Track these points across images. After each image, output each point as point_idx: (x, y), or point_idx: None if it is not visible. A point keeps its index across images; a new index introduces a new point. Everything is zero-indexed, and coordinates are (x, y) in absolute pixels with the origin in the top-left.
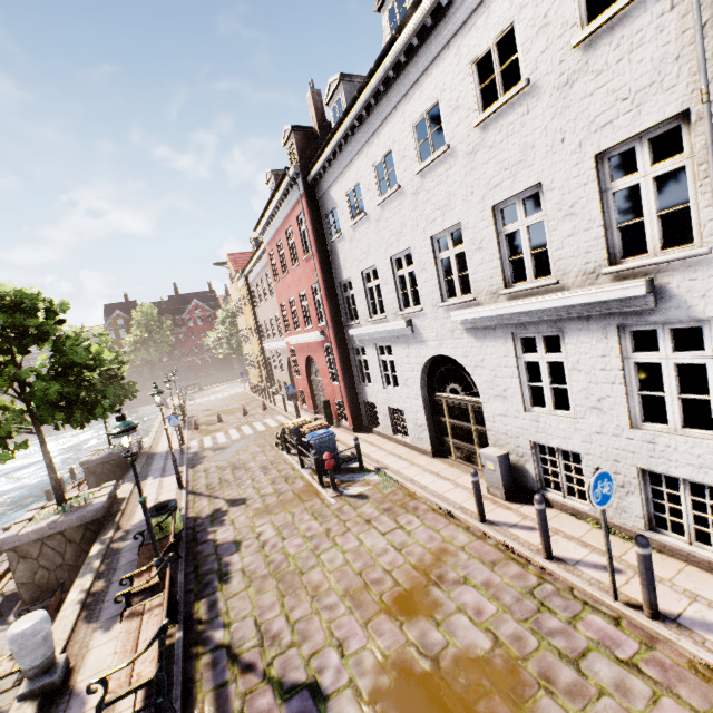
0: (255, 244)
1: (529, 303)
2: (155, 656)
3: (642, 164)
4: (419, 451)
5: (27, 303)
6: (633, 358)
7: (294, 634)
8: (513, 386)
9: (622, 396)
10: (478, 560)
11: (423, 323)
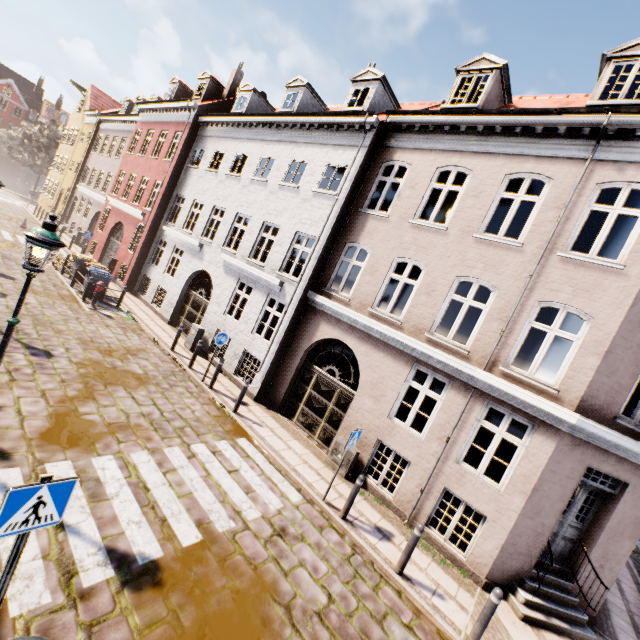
0: (128, 106)
1: (250, 268)
2: None
3: (303, 244)
4: (162, 318)
5: None
6: (266, 308)
7: (41, 337)
8: (226, 301)
9: (256, 320)
10: (158, 358)
11: (208, 250)
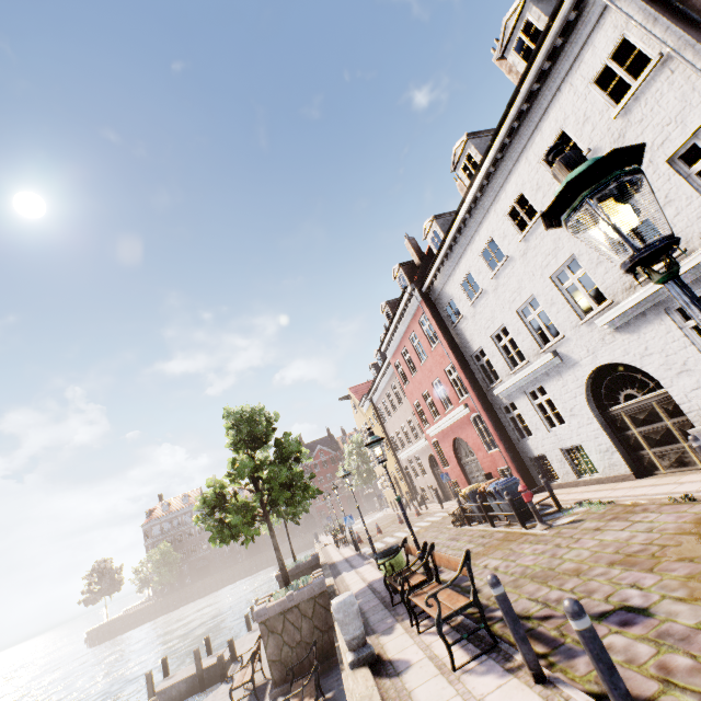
0: (374, 368)
1: None
2: (461, 597)
3: None
4: (616, 480)
5: (256, 416)
6: None
7: (577, 593)
8: (690, 355)
9: None
10: None
11: (569, 347)
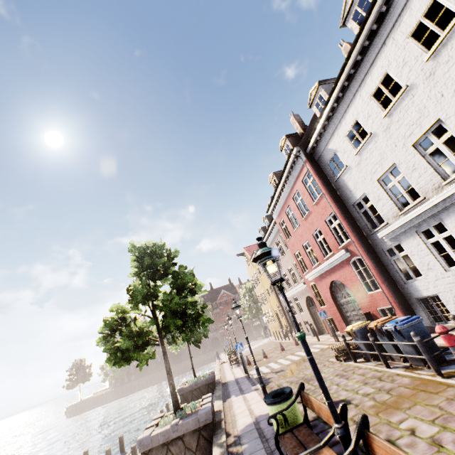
0: (263, 231)
1: None
2: None
3: None
4: None
5: (158, 251)
6: None
7: None
8: None
9: None
10: None
11: None
